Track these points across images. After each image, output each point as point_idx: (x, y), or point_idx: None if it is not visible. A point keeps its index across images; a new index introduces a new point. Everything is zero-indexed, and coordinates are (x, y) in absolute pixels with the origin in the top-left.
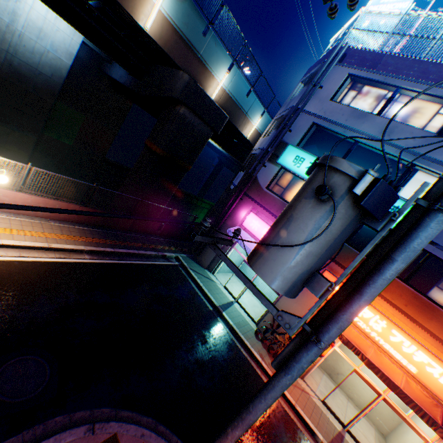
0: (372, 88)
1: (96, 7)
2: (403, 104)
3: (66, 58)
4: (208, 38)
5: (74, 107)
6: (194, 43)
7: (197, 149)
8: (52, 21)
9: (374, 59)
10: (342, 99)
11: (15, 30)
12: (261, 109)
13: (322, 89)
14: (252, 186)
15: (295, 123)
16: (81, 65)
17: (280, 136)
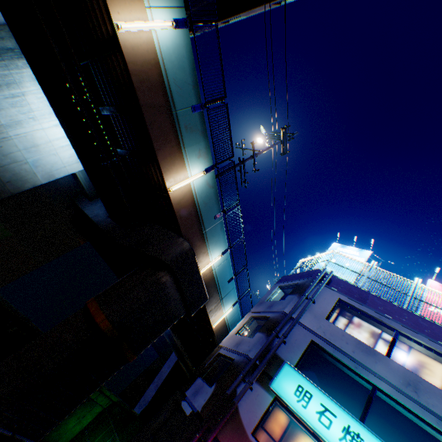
0: (364, 320)
1: (121, 155)
2: (405, 350)
3: (43, 175)
4: (217, 221)
5: (5, 219)
6: (205, 220)
7: (158, 331)
8: (56, 146)
9: (360, 292)
10: (336, 321)
11: (5, 131)
12: (235, 298)
13: (315, 304)
14: (229, 422)
15: (289, 333)
16: (54, 188)
17: (274, 345)
